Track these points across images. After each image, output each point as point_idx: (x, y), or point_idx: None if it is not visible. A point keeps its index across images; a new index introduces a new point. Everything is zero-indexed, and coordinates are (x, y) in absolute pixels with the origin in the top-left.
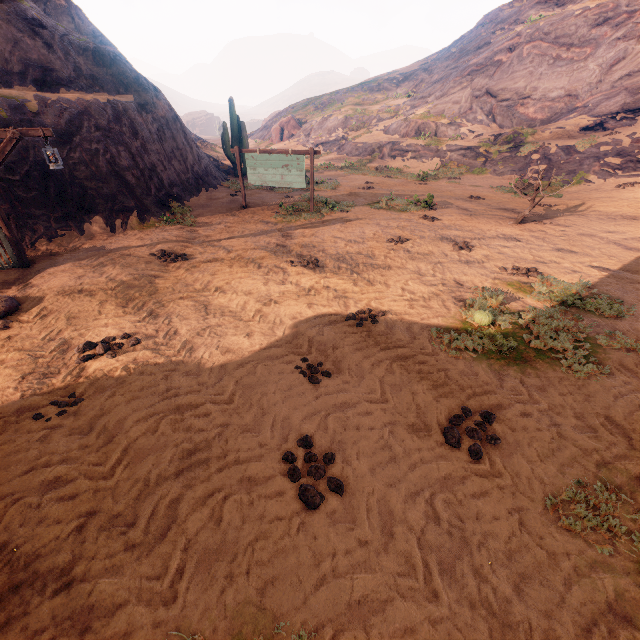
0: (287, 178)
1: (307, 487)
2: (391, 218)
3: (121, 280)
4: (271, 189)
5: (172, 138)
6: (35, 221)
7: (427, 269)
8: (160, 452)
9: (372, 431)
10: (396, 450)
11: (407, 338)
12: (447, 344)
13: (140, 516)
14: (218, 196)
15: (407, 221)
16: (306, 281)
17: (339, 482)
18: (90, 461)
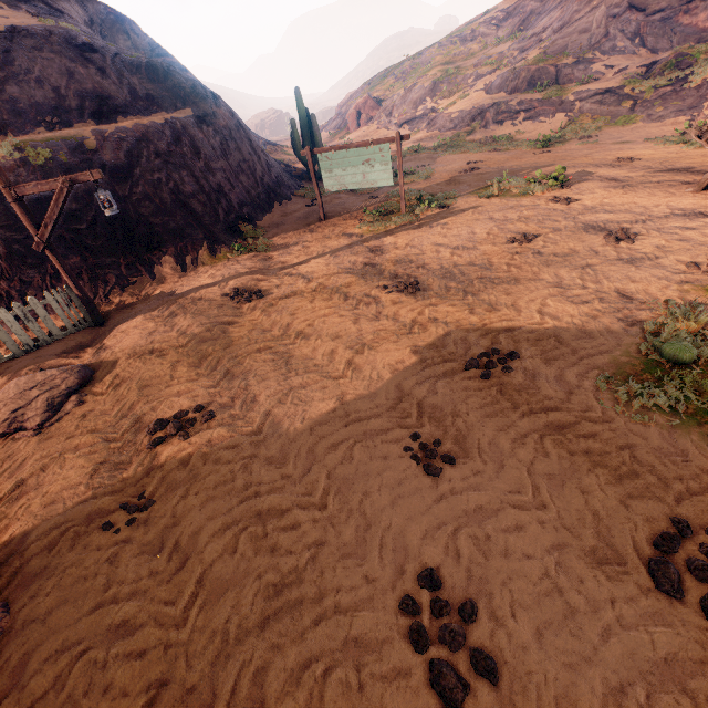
0: (370, 176)
1: (441, 670)
2: (508, 207)
3: (192, 333)
4: (352, 191)
5: (237, 150)
6: (106, 271)
7: (571, 278)
8: (240, 586)
9: (529, 562)
10: (573, 601)
11: (559, 393)
12: (624, 400)
13: (218, 695)
14: (293, 209)
15: (531, 209)
16: (405, 313)
17: (489, 662)
18: (160, 597)
